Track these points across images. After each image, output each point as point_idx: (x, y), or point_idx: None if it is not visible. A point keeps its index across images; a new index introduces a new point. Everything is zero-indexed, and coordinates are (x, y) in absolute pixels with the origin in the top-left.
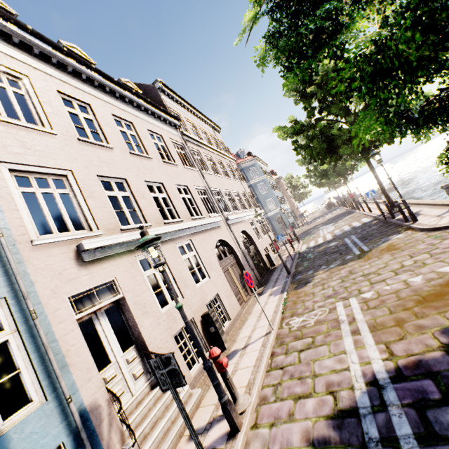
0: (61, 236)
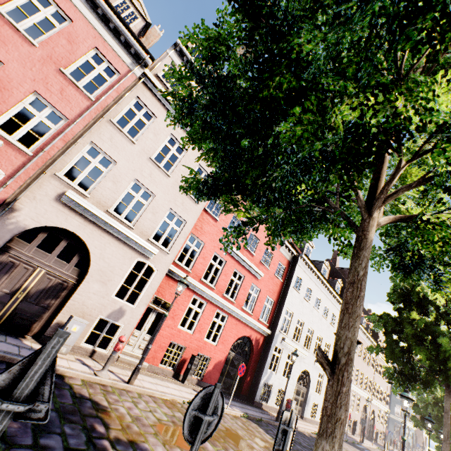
0: None
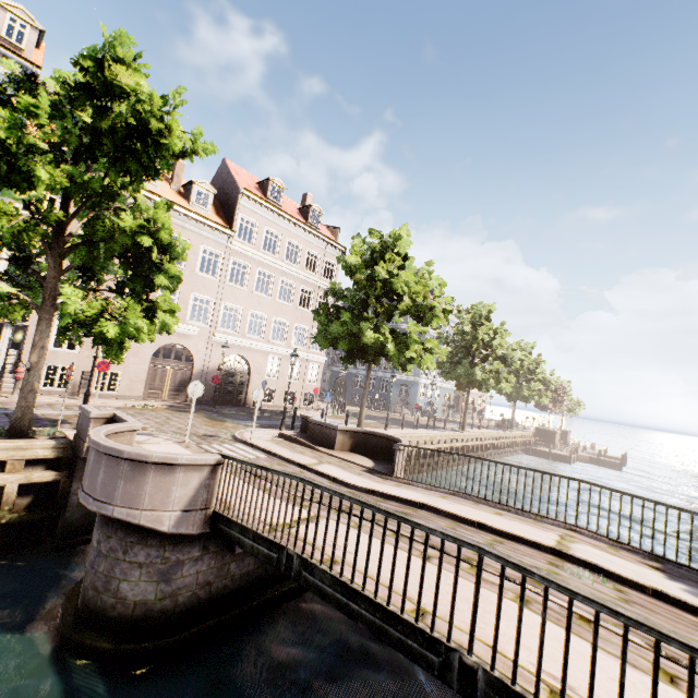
0: None
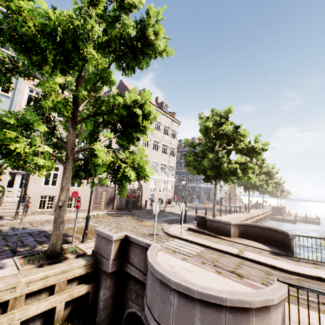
0: None
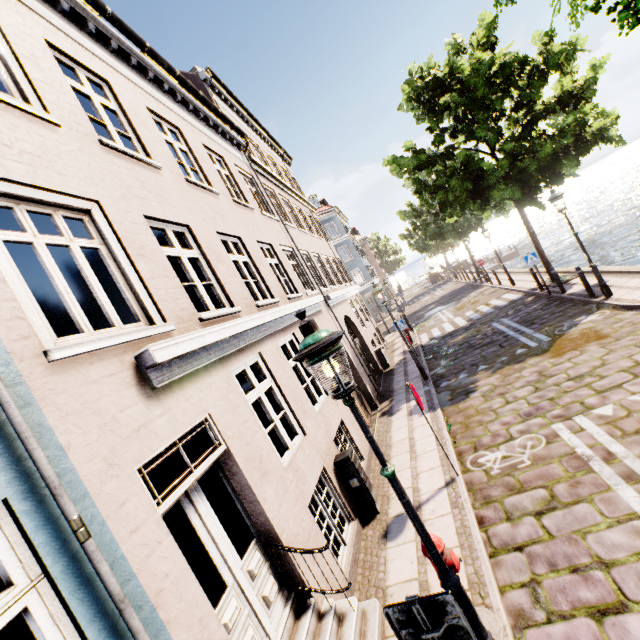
0: (103, 336)
